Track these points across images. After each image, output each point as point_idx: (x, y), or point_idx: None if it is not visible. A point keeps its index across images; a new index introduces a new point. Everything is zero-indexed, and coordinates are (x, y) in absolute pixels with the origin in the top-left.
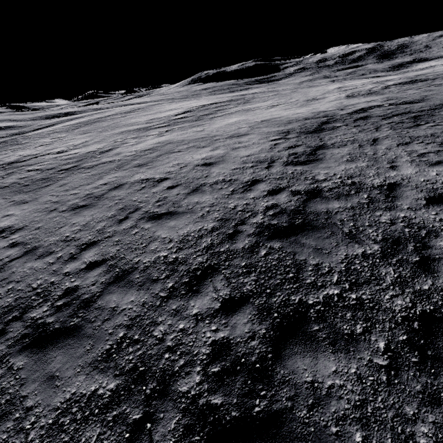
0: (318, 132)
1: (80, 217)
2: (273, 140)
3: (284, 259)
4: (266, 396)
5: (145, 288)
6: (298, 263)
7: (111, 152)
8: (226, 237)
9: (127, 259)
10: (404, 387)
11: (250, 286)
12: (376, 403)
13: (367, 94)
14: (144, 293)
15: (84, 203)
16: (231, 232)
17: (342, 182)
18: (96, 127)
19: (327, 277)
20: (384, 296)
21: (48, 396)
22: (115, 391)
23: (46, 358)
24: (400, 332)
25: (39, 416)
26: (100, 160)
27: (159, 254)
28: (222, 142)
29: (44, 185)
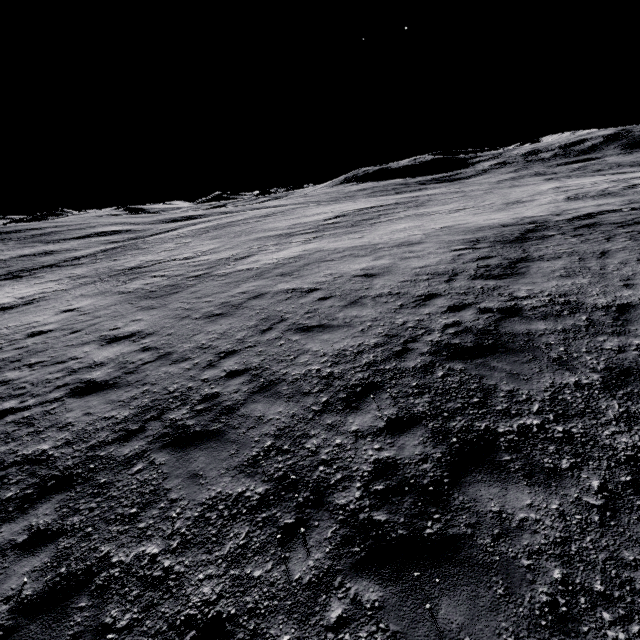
0: (521, 242)
1: (217, 325)
2: (456, 249)
3: (468, 382)
4: (441, 520)
5: (294, 400)
6: (486, 387)
7: (248, 259)
8: (393, 354)
9: (272, 370)
10: (623, 530)
11: (423, 408)
12: (583, 542)
13: (599, 196)
14: (293, 405)
15: (220, 312)
16: (399, 350)
17: (552, 300)
18: (227, 232)
19: (524, 406)
20: (603, 432)
21: (192, 491)
22: (264, 495)
23: (189, 457)
24: (622, 472)
25: (184, 508)
26: (234, 267)
27: (310, 367)
28: (387, 251)
29: (173, 292)
